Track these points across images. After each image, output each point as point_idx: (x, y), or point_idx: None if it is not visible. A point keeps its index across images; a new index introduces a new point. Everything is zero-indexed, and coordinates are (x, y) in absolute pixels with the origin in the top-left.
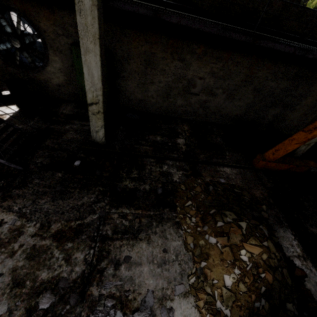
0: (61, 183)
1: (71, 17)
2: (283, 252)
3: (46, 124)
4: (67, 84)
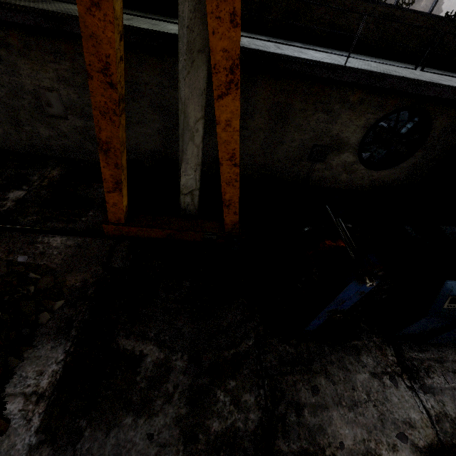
0: None
1: None
2: (2, 387)
3: None
4: None
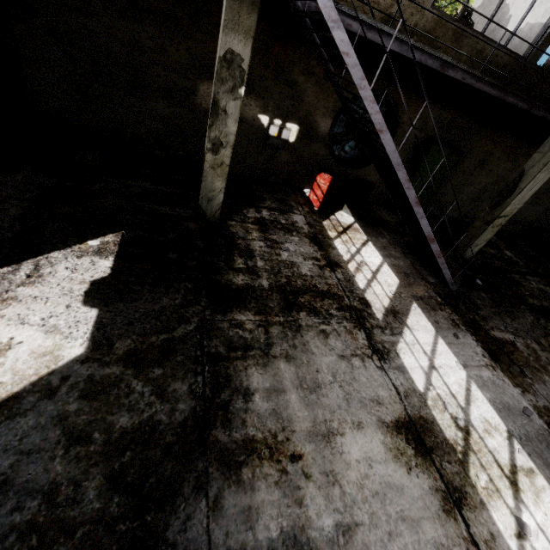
0: (495, 303)
1: (439, 111)
2: None
3: (397, 236)
4: (380, 183)
